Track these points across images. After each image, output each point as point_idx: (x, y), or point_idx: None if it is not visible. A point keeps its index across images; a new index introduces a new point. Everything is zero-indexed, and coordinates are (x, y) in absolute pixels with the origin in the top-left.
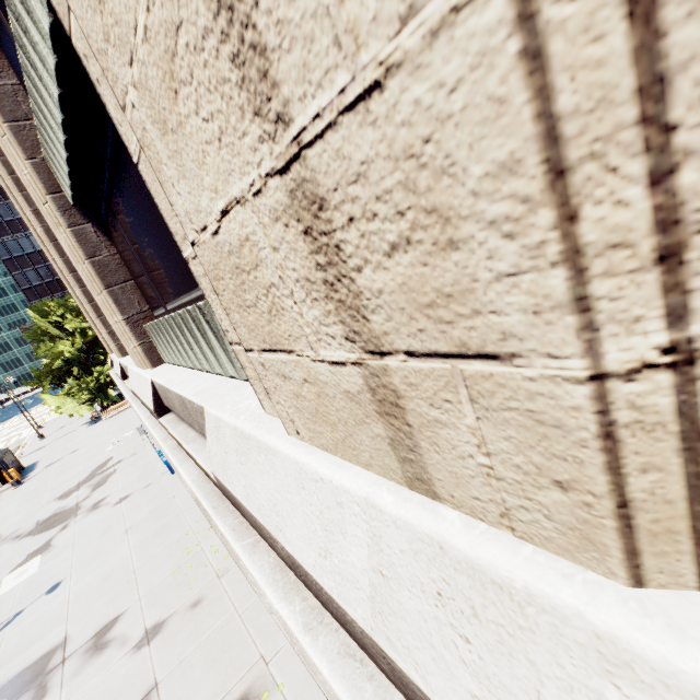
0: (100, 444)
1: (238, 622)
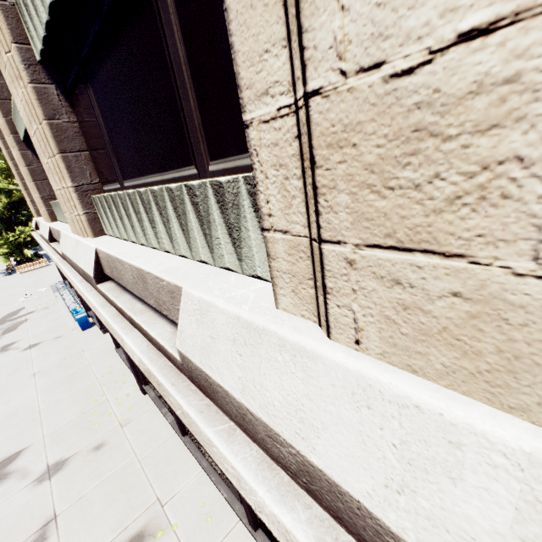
0: (12, 294)
1: (138, 467)
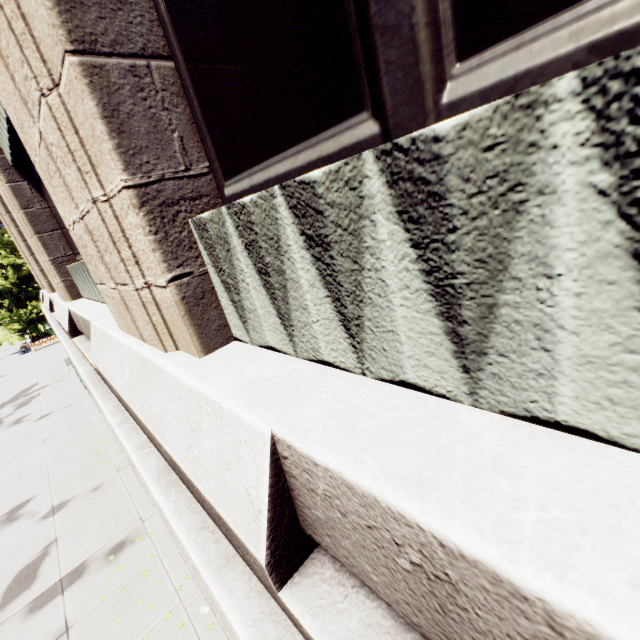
0: (27, 372)
1: (128, 499)
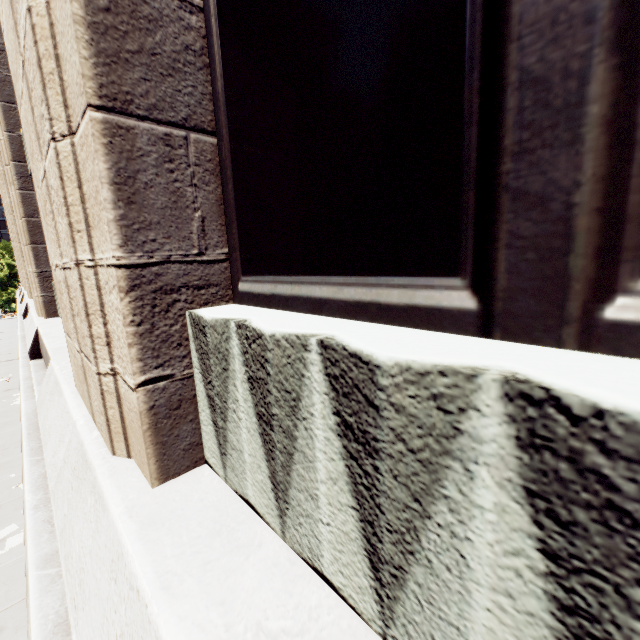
0: None
1: None
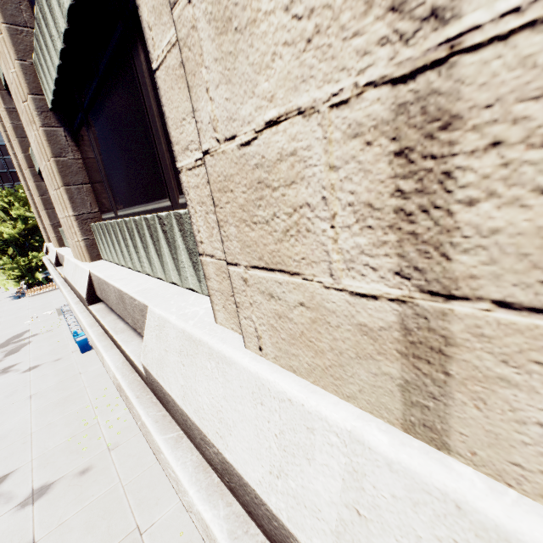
0: (19, 317)
1: (121, 493)
